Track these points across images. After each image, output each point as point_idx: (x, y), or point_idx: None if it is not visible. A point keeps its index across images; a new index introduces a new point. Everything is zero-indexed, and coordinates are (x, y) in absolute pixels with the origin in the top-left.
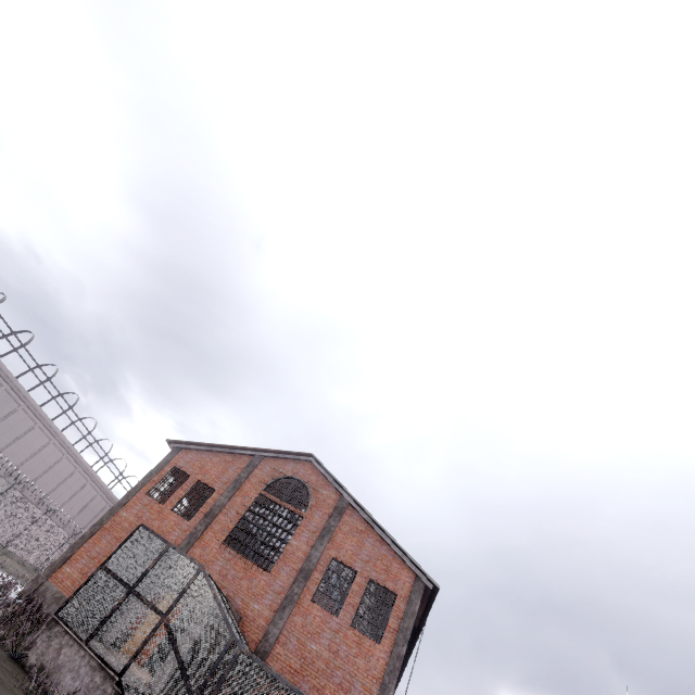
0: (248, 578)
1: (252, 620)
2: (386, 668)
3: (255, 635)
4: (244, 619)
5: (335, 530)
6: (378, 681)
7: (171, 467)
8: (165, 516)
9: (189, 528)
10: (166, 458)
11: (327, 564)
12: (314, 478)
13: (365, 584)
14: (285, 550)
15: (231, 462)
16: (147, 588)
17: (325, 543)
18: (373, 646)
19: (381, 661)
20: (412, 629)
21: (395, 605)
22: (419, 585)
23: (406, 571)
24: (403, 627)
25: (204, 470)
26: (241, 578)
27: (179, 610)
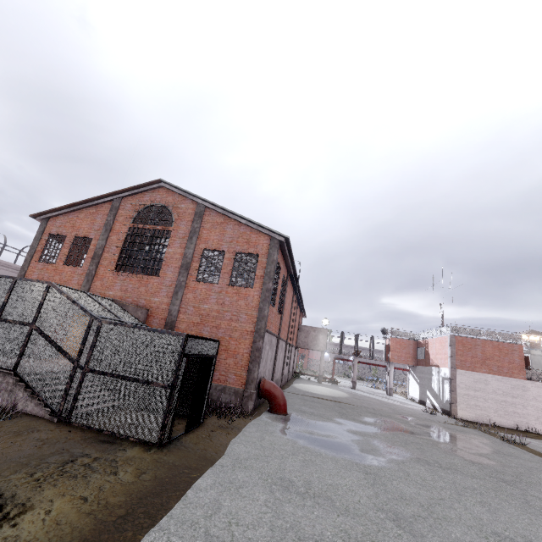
0: (143, 285)
1: (157, 308)
2: (260, 300)
3: (162, 315)
4: (151, 310)
5: (199, 230)
6: (256, 308)
7: (47, 236)
8: (61, 271)
9: (84, 271)
10: (39, 231)
11: (200, 255)
12: (170, 199)
13: (233, 257)
14: (164, 258)
15: (96, 212)
16: (10, 313)
17: (194, 242)
18: (248, 291)
19: (256, 297)
20: (274, 271)
21: (259, 261)
22: (274, 242)
23: (263, 237)
24: (267, 272)
25: (76, 228)
26: (138, 287)
27: (43, 317)
